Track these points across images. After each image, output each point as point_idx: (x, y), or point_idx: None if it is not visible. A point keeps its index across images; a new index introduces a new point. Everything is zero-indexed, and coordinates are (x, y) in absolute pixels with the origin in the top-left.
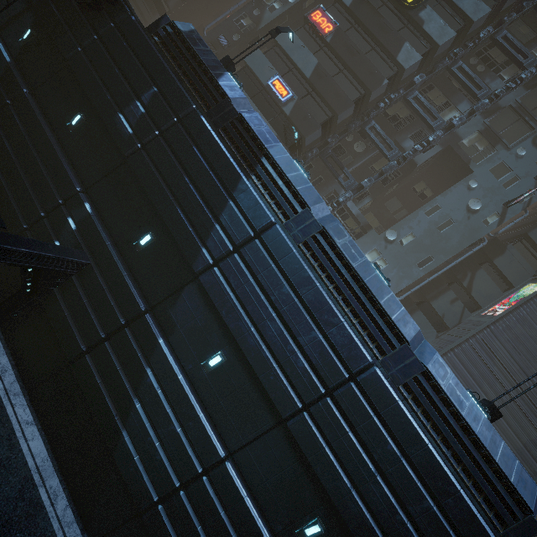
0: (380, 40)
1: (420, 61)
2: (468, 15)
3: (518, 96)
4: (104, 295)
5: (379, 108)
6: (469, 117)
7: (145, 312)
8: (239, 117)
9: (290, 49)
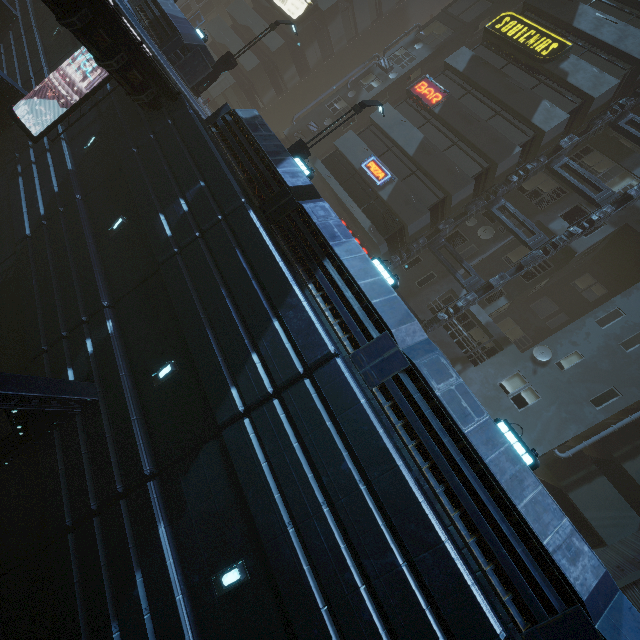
0: (506, 102)
1: (568, 120)
2: (635, 56)
3: None
4: (105, 447)
5: (511, 183)
6: None
7: (152, 476)
8: (298, 208)
9: (389, 127)
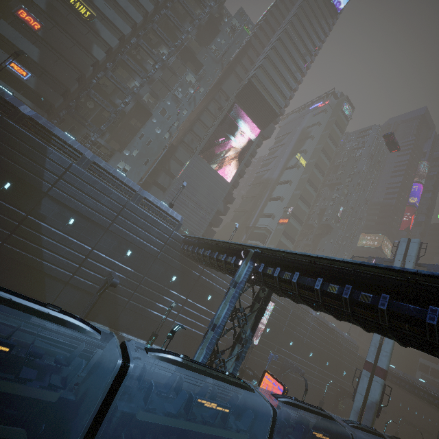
0: (77, 40)
1: (106, 53)
2: (121, 31)
3: (159, 74)
4: None
5: (94, 83)
6: (141, 87)
7: (25, 217)
8: (29, 117)
9: (13, 39)
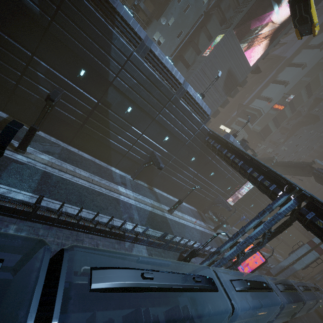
0: None
1: None
2: None
3: None
4: (79, 102)
5: None
6: None
7: (96, 103)
8: None
9: None
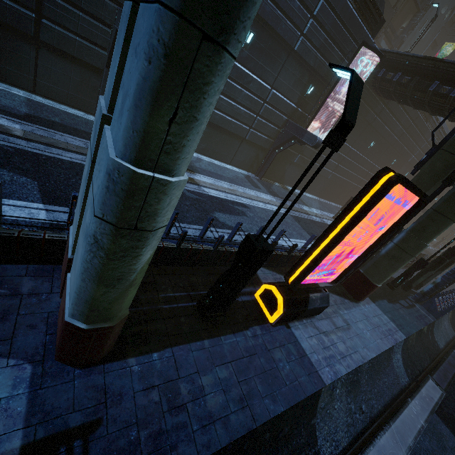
0: None
1: None
2: None
3: None
4: None
5: None
6: None
7: None
8: None
9: None
